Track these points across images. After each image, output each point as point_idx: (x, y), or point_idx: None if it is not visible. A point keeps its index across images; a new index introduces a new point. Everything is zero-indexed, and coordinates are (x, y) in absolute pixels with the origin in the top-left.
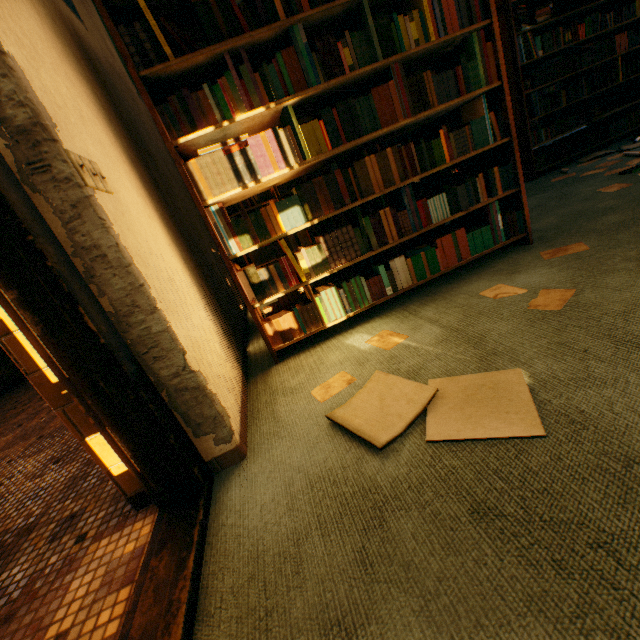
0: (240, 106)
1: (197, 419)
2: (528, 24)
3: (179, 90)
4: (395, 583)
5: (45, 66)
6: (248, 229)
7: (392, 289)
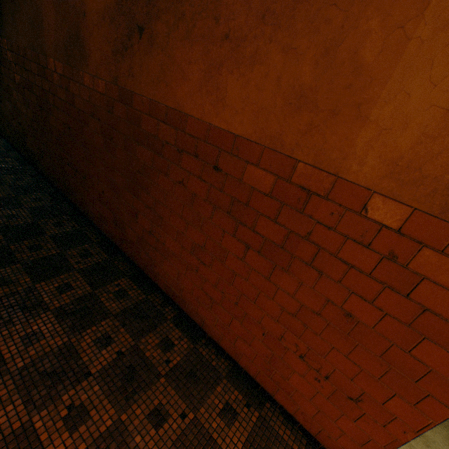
0: None
1: None
2: None
3: None
4: (436, 447)
5: None
6: None
7: None
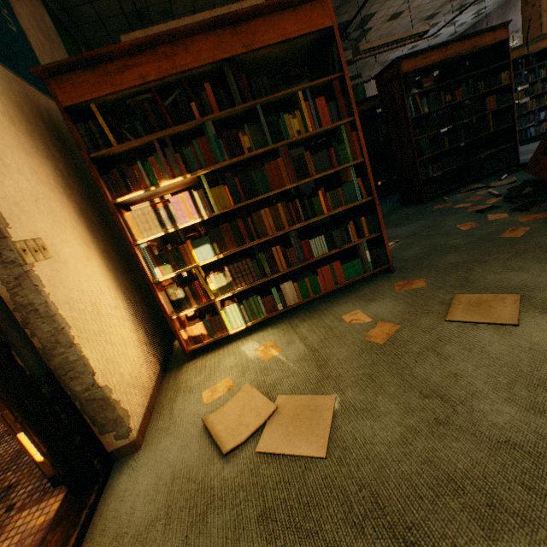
0: (165, 175)
1: (102, 421)
2: (417, 87)
3: (119, 165)
4: None
5: (11, 173)
6: (169, 260)
7: (283, 305)
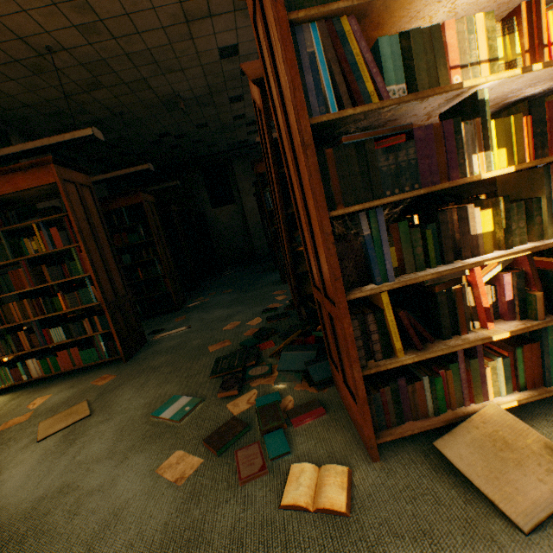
0: None
1: None
2: None
3: None
4: None
5: None
6: None
7: (28, 376)
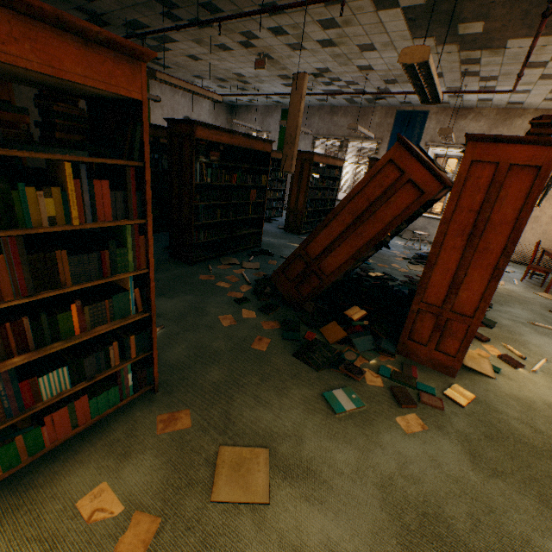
0: None
1: None
2: (206, 155)
3: None
4: None
5: None
6: None
7: None
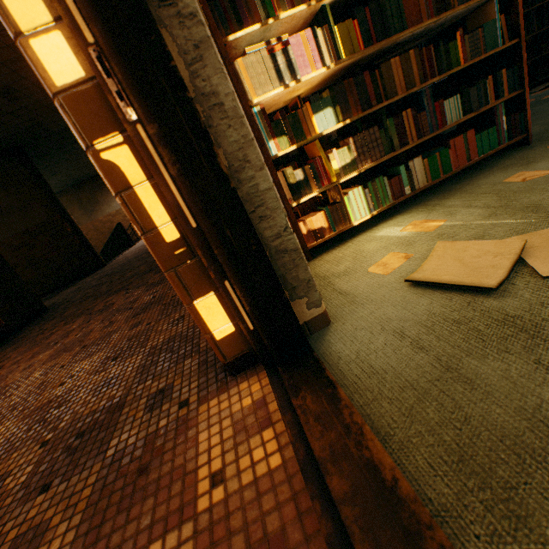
0: (282, 5)
1: (294, 282)
2: None
3: None
4: None
5: None
6: (286, 130)
7: (410, 189)
